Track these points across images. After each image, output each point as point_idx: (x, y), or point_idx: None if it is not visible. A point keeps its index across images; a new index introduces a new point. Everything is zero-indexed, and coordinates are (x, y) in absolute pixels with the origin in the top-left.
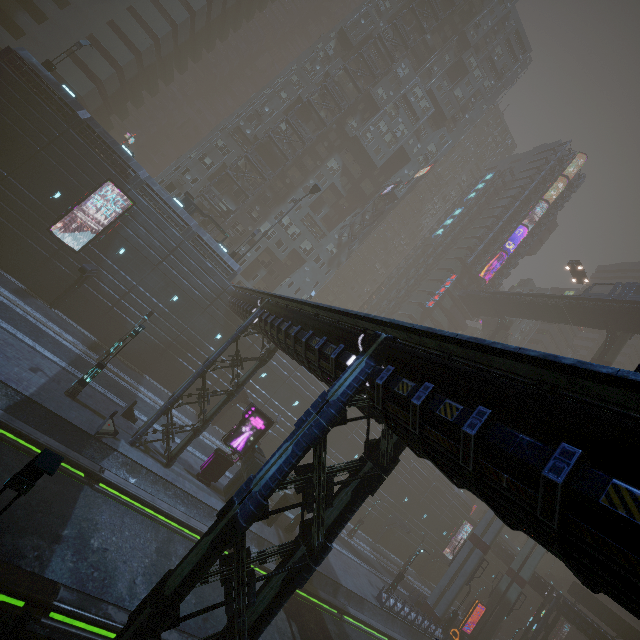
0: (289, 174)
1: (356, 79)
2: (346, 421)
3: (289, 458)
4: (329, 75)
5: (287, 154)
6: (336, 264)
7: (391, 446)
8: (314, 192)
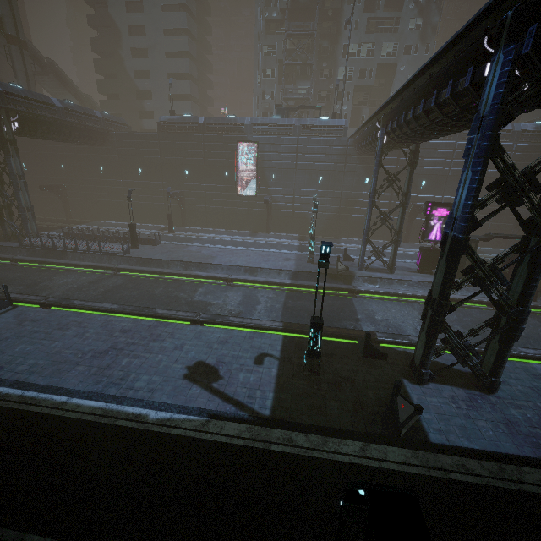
0: (327, 6)
1: None
2: (512, 117)
3: (472, 178)
4: None
5: None
6: (430, 33)
7: None
8: None
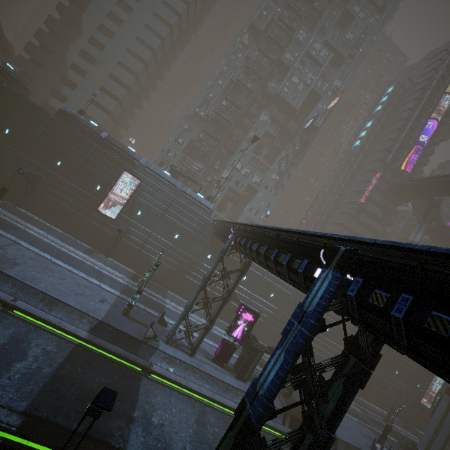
0: (234, 133)
1: (268, 54)
2: (325, 328)
3: (283, 365)
4: (248, 58)
5: (230, 120)
6: (280, 187)
7: (370, 342)
8: (254, 141)
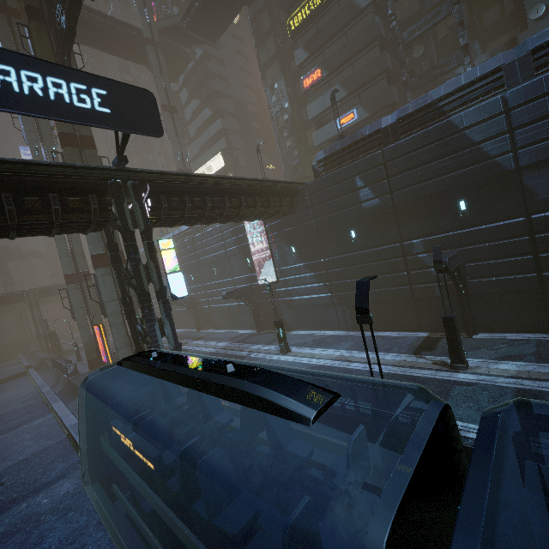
0: None
1: None
2: None
3: None
4: None
5: None
6: None
7: None
8: None
